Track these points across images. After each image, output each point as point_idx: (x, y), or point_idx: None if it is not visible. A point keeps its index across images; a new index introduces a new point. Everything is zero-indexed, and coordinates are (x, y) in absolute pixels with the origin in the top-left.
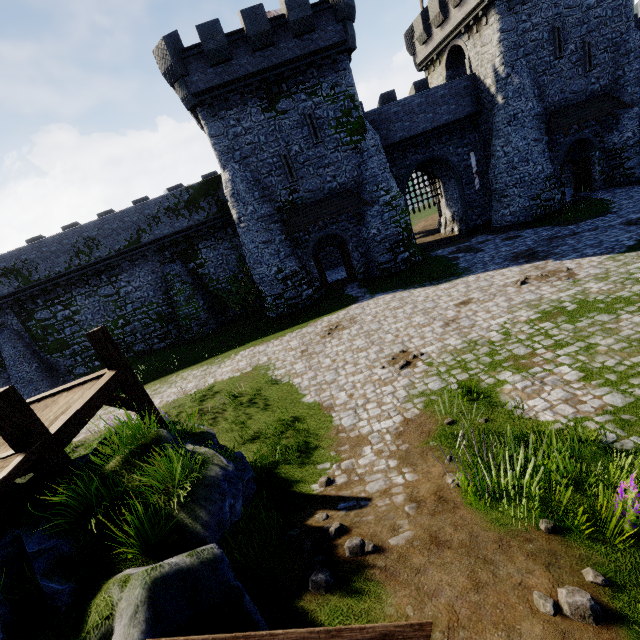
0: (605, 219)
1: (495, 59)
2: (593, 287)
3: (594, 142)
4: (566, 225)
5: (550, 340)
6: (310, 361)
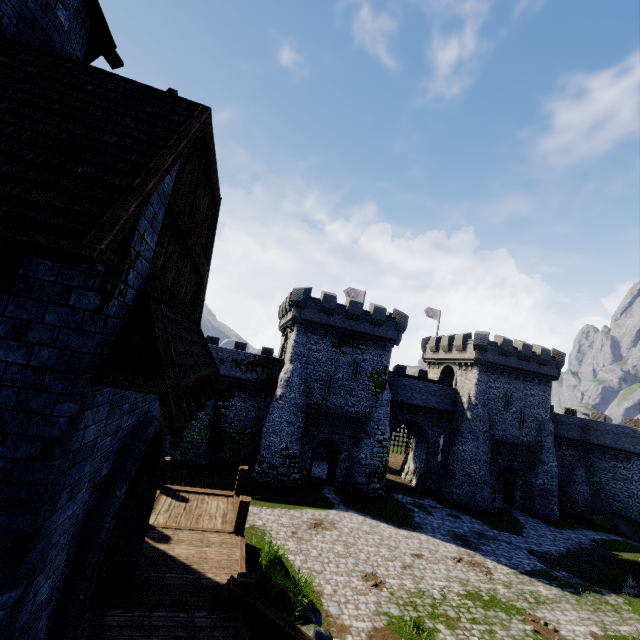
0: (517, 538)
1: (471, 391)
2: (501, 589)
3: (519, 473)
4: (492, 528)
5: (470, 615)
6: (301, 544)
